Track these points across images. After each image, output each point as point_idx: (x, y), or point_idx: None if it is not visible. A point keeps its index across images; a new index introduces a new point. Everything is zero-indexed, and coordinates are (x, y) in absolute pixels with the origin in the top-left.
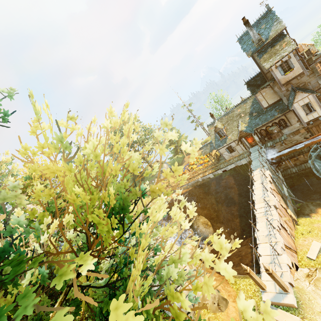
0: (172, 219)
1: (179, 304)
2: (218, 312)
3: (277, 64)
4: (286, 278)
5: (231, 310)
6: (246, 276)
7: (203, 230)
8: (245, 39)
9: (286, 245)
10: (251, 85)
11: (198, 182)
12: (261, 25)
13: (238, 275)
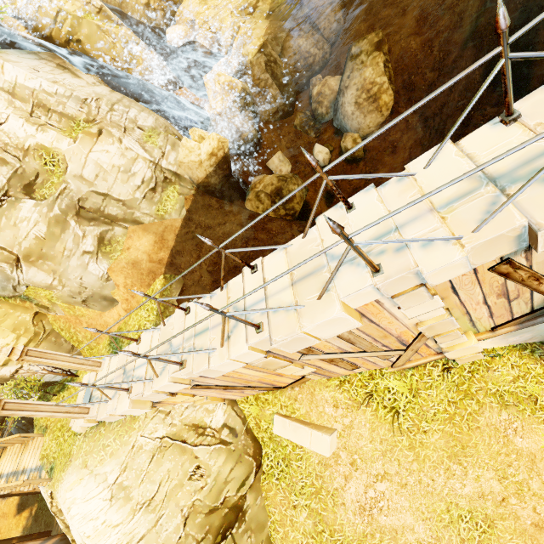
0: None
1: None
2: (82, 306)
3: None
4: (101, 411)
5: (113, 315)
6: (170, 308)
7: (348, 110)
8: None
9: (219, 385)
10: None
11: None
12: None
13: (176, 291)
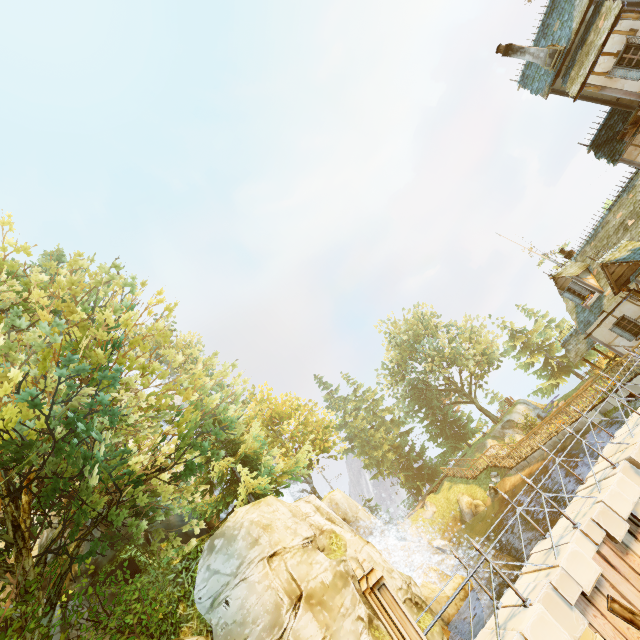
0: (514, 550)
1: (239, 613)
2: None
3: (609, 68)
4: None
5: None
6: None
7: None
8: (531, 74)
9: None
10: (601, 144)
11: (566, 439)
12: (551, 28)
13: None
